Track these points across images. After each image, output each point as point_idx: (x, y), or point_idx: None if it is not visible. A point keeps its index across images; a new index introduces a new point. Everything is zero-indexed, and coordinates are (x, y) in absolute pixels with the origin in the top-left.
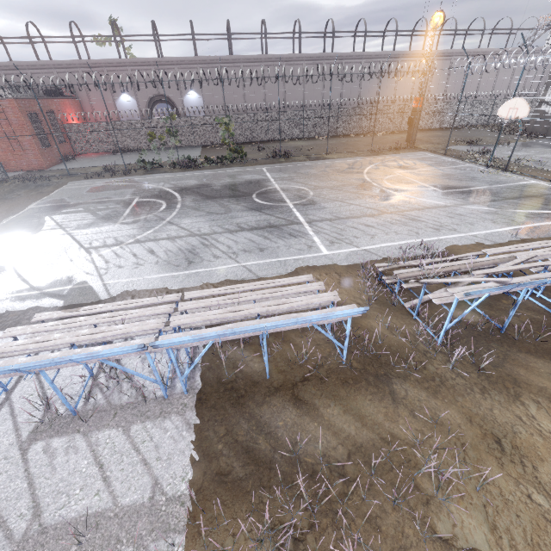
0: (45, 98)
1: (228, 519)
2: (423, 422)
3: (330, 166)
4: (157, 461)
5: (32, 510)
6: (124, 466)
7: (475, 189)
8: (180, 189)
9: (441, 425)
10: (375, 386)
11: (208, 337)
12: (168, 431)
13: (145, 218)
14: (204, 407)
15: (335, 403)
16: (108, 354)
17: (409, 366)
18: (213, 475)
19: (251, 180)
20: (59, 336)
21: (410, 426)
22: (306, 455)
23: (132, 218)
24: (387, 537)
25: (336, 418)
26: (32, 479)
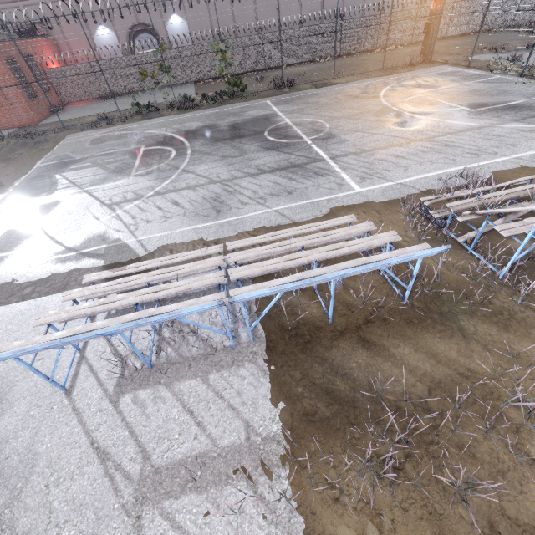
0: (18, 39)
1: (325, 454)
2: (498, 356)
3: (340, 92)
4: (243, 406)
5: (140, 454)
6: (213, 412)
7: (511, 105)
8: (185, 133)
9: (518, 358)
10: (442, 324)
11: (286, 288)
12: (245, 378)
13: (157, 168)
14: (274, 354)
15: (404, 343)
16: (187, 312)
17: (473, 302)
18: (300, 416)
19: (258, 116)
20: (122, 296)
21: (486, 360)
22: (386, 393)
23: (144, 169)
24: (484, 463)
25: (408, 357)
26: (131, 428)
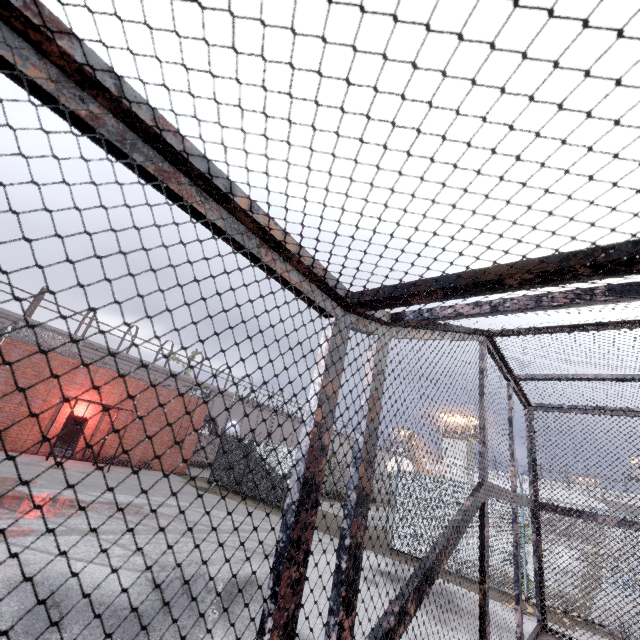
0: None
1: None
2: None
3: None
4: None
5: None
6: None
7: None
8: None
9: None
10: None
11: None
12: None
13: None
14: None
15: None
16: None
17: None
18: None
19: None
20: None
21: None
22: None
23: None
24: None
25: None
26: None
